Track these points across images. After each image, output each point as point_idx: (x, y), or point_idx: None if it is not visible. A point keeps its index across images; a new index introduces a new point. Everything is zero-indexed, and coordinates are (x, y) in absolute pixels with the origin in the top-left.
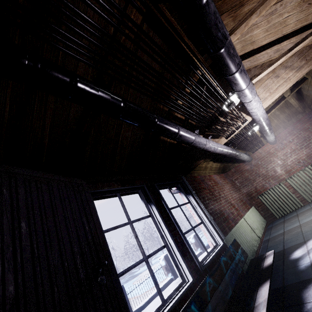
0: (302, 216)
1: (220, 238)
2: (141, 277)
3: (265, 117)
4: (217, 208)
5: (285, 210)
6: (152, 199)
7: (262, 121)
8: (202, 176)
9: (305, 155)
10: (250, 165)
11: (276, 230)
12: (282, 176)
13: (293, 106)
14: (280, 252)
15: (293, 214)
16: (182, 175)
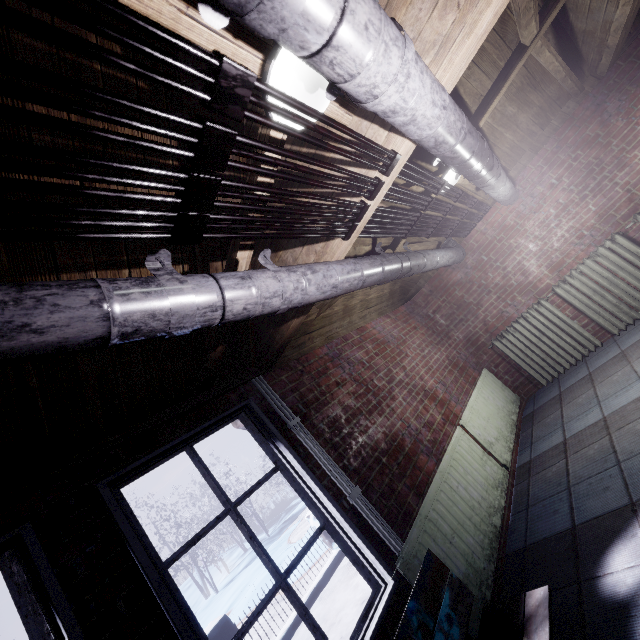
0: (603, 382)
1: (382, 566)
2: (303, 520)
3: (457, 126)
4: (379, 437)
5: (560, 364)
6: (59, 583)
7: (450, 143)
8: (336, 341)
9: (595, 215)
10: (465, 270)
11: (544, 431)
12: (543, 281)
13: (551, 78)
14: (565, 541)
15: (579, 373)
16: (254, 375)
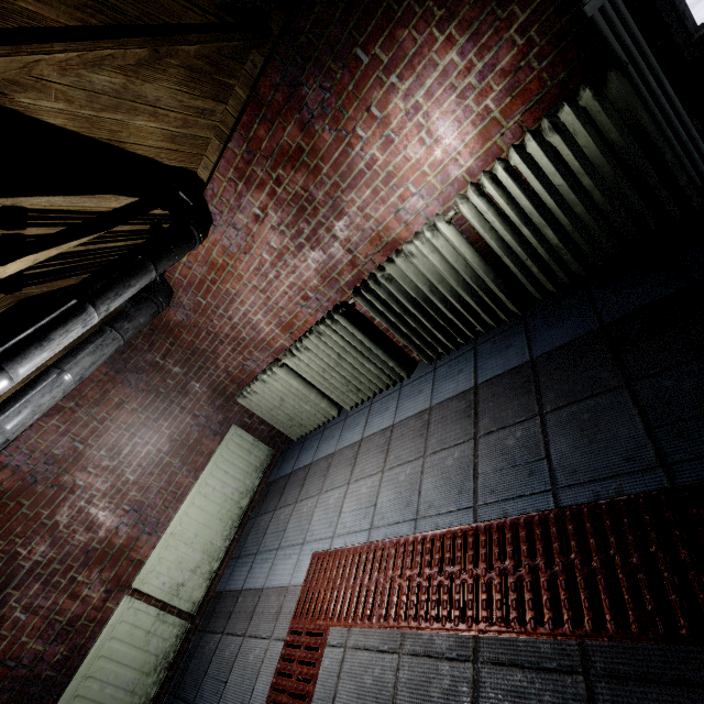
0: (300, 504)
1: None
2: None
3: None
4: None
5: (306, 426)
6: None
7: None
8: None
9: (318, 275)
10: (183, 311)
11: (251, 543)
12: (277, 340)
13: (172, 6)
14: None
15: (311, 451)
16: None
